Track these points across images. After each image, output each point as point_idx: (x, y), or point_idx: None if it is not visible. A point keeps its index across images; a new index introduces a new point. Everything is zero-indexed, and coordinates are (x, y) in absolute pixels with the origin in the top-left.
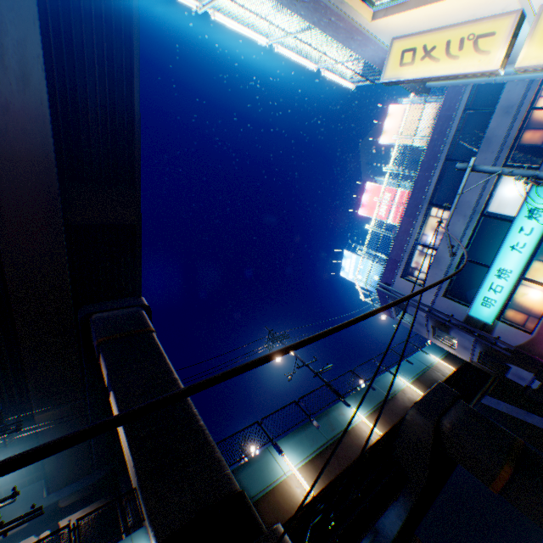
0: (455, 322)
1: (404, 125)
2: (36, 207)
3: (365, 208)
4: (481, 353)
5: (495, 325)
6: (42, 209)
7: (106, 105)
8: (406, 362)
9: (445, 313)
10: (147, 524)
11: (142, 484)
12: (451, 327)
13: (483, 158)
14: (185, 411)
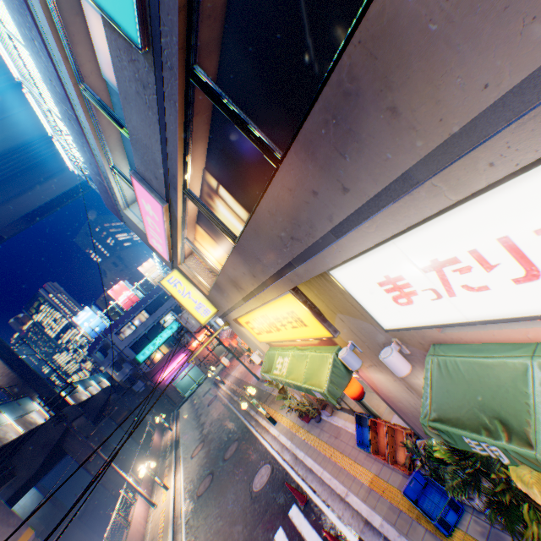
0: (129, 360)
1: (152, 270)
2: (1, 220)
3: (114, 291)
4: (128, 377)
5: (143, 363)
6: (1, 222)
7: (63, 192)
8: (94, 376)
9: (127, 355)
10: (32, 395)
11: (28, 381)
12: (126, 362)
13: (169, 303)
14: (25, 362)
